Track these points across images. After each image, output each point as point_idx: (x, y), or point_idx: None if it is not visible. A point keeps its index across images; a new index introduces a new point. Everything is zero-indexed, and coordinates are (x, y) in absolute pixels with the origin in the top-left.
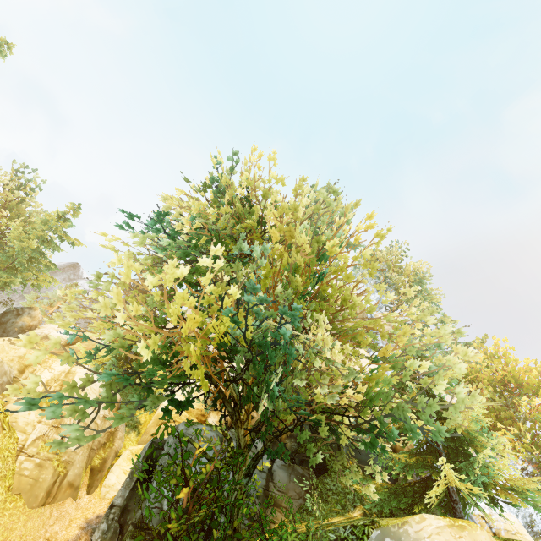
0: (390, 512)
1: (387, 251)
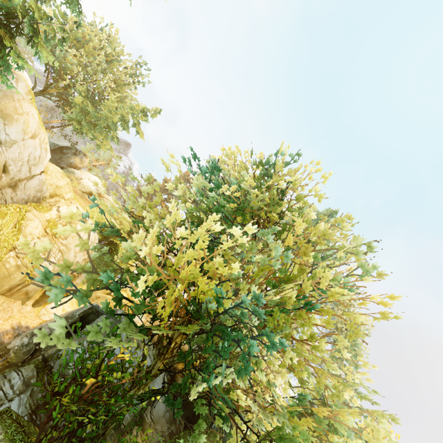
0: None
1: None
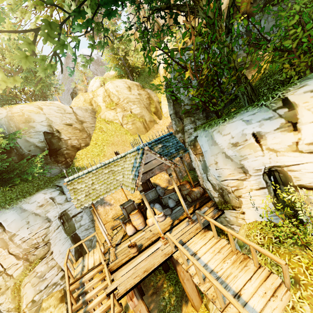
0: None
1: None
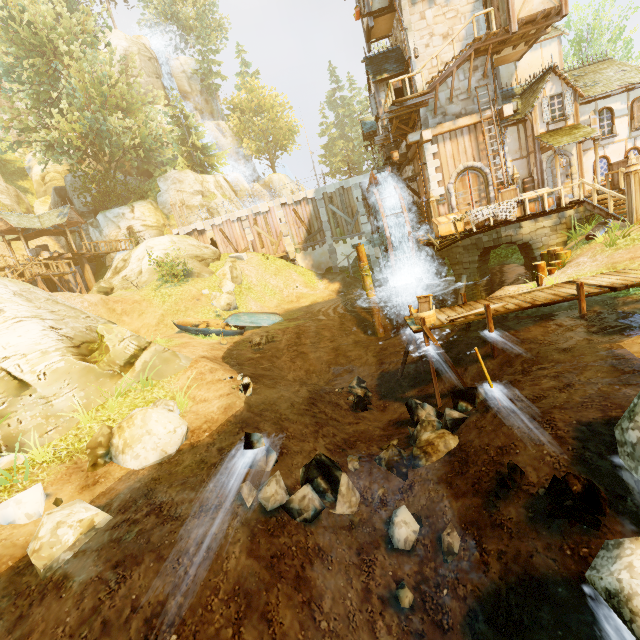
0: None
1: None
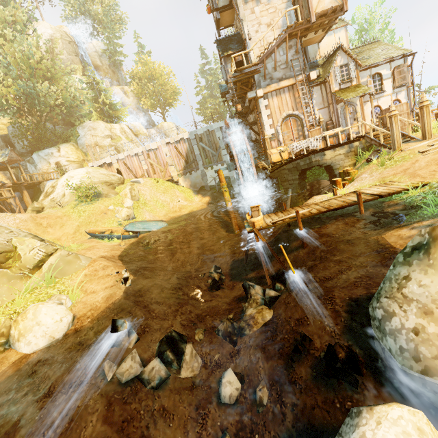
0: None
1: None
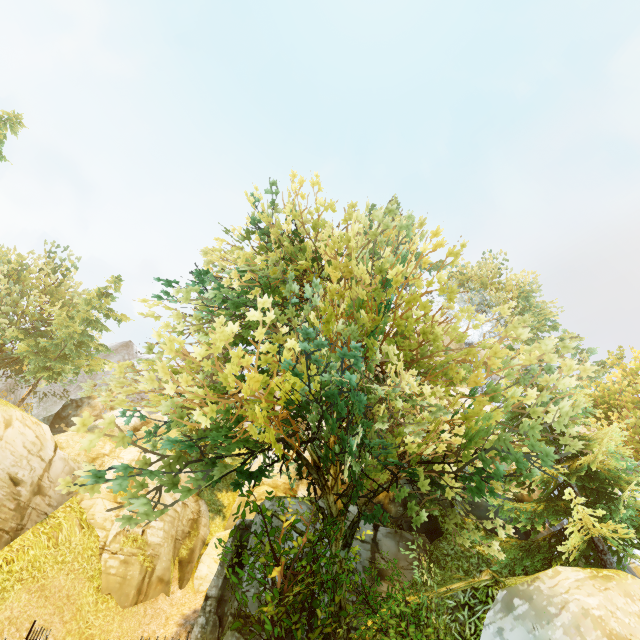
0: (524, 574)
1: (479, 266)
